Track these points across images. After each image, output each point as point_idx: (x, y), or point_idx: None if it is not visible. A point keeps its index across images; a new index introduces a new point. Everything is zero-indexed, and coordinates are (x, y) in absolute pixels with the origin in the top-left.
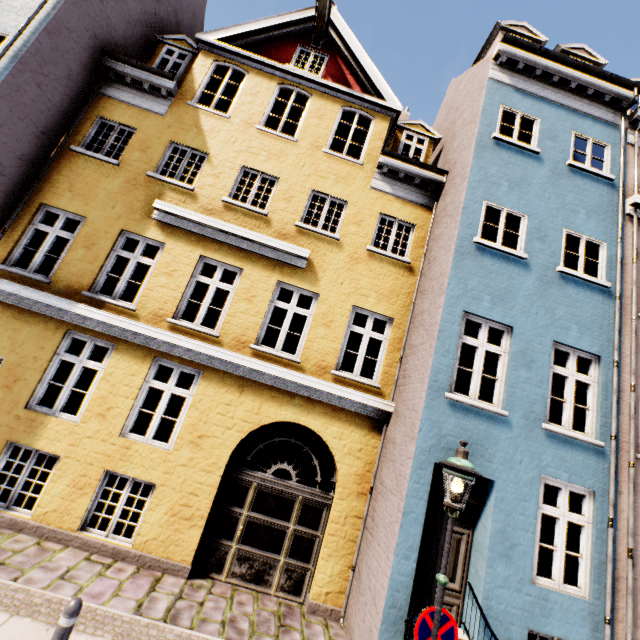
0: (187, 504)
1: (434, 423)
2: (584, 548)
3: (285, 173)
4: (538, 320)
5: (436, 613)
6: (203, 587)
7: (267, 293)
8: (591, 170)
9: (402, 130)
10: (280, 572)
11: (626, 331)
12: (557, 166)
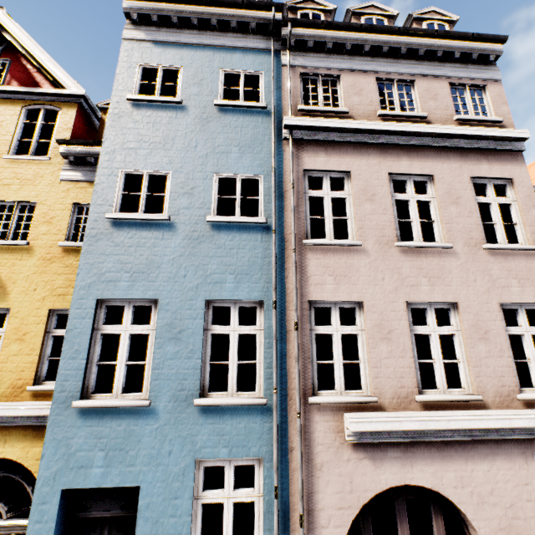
0: None
1: (61, 442)
2: (256, 528)
3: None
4: (187, 282)
5: None
6: None
7: None
8: (239, 104)
9: (107, 111)
10: None
11: (290, 263)
12: (204, 110)
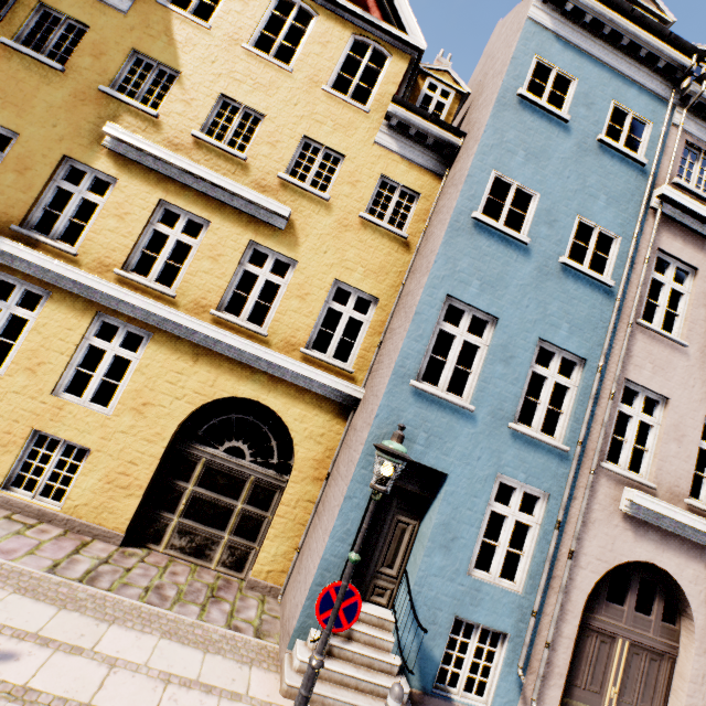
0: (125, 473)
1: (393, 410)
2: (527, 547)
3: (273, 110)
4: (527, 314)
5: (342, 588)
6: (136, 555)
7: (236, 253)
8: (623, 150)
9: (425, 77)
10: (223, 548)
11: (620, 336)
12: (586, 140)
